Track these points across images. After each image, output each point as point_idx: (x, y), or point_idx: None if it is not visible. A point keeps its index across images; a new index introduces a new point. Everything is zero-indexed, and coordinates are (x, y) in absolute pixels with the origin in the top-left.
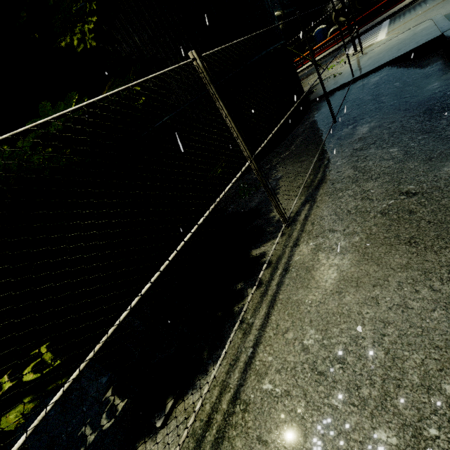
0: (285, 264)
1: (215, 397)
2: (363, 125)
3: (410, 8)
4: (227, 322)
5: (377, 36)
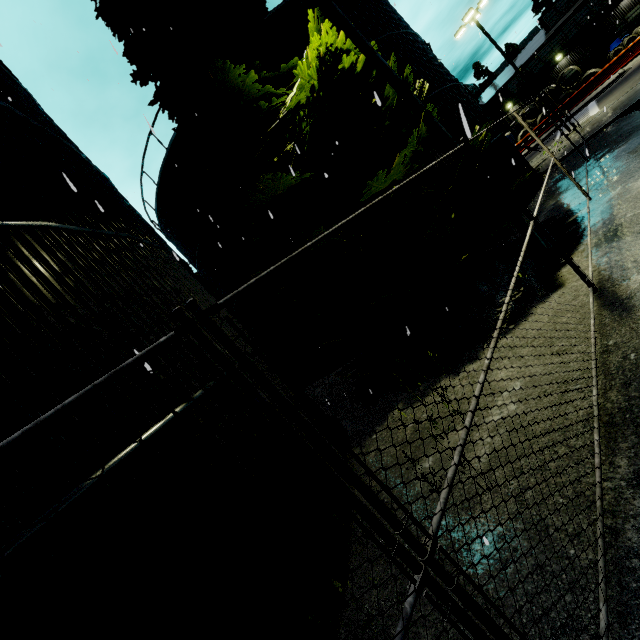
0: (603, 203)
1: (596, 238)
2: (620, 147)
3: (617, 83)
4: (577, 234)
5: (588, 115)
